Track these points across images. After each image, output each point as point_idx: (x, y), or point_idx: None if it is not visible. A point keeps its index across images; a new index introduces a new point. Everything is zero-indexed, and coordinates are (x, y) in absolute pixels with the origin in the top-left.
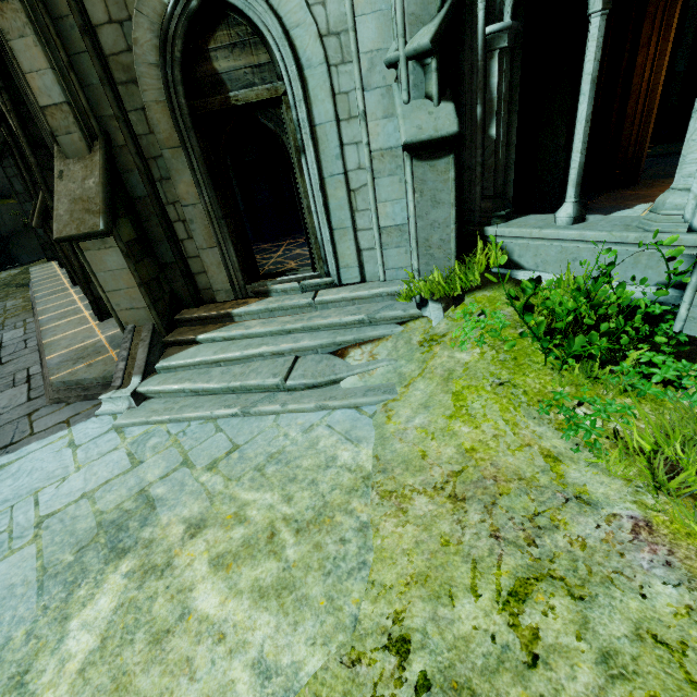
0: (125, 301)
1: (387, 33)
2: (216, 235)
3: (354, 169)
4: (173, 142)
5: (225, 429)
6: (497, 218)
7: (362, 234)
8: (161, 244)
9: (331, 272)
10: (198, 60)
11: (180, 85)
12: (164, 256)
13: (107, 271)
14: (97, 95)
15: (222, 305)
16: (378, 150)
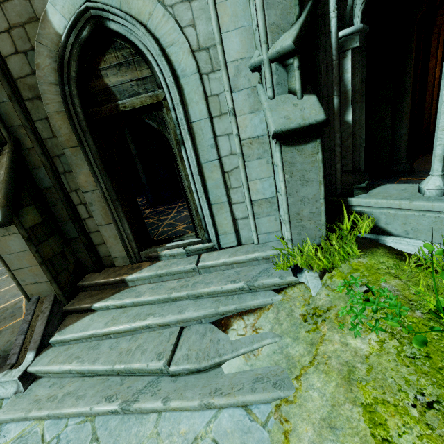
0: (29, 276)
1: (249, 44)
2: (111, 214)
3: (227, 155)
4: (73, 142)
5: (101, 437)
6: (358, 189)
7: (236, 207)
8: (66, 223)
9: (211, 238)
10: (92, 78)
11: (76, 98)
12: (70, 232)
13: (11, 253)
14: (7, 110)
15: (119, 269)
16: (247, 139)
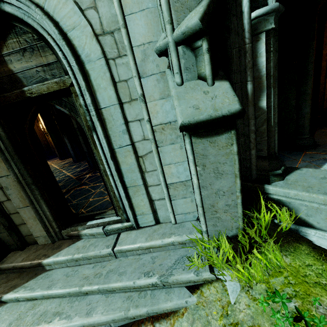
0: None
1: (155, 27)
2: (28, 198)
3: (140, 140)
4: None
5: None
6: (274, 175)
7: (152, 189)
8: None
9: (130, 218)
10: None
11: None
12: None
13: None
14: None
15: (41, 249)
16: (158, 125)
